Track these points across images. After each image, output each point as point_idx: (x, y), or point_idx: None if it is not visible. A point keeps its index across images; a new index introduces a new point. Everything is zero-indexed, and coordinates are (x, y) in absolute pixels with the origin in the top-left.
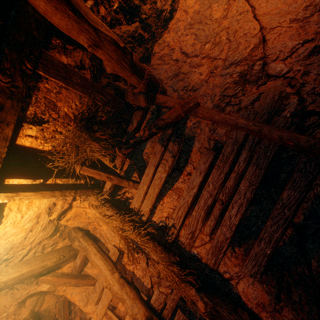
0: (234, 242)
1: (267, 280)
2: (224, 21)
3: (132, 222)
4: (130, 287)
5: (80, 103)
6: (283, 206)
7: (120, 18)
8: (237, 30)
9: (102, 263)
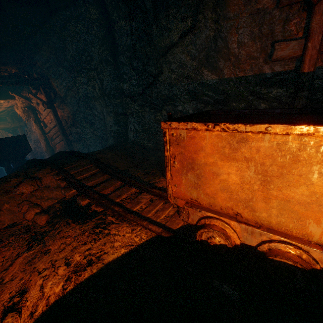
0: None
1: None
2: None
3: None
4: None
5: None
6: None
7: None
8: None
9: None
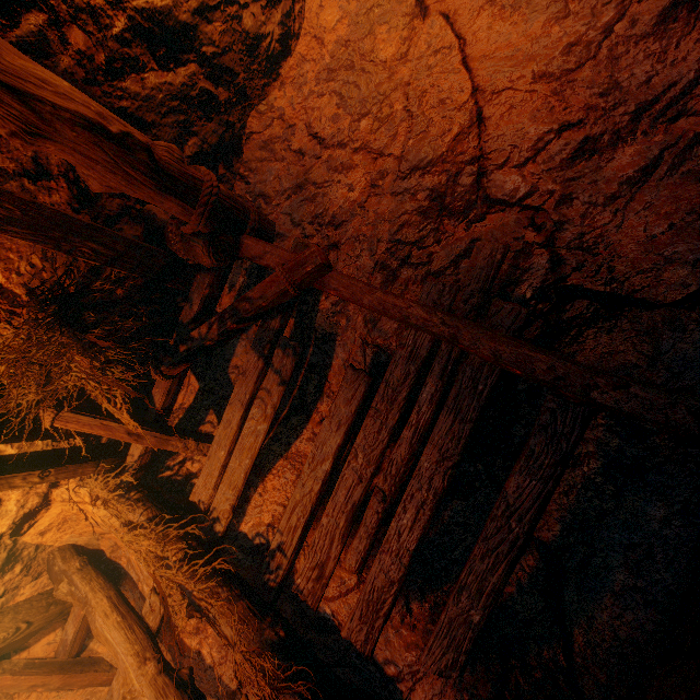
0: (412, 589)
1: (473, 685)
2: (401, 68)
3: (189, 539)
4: (182, 695)
5: (46, 260)
6: (507, 511)
7: (137, 56)
8: (427, 90)
9: (121, 637)
